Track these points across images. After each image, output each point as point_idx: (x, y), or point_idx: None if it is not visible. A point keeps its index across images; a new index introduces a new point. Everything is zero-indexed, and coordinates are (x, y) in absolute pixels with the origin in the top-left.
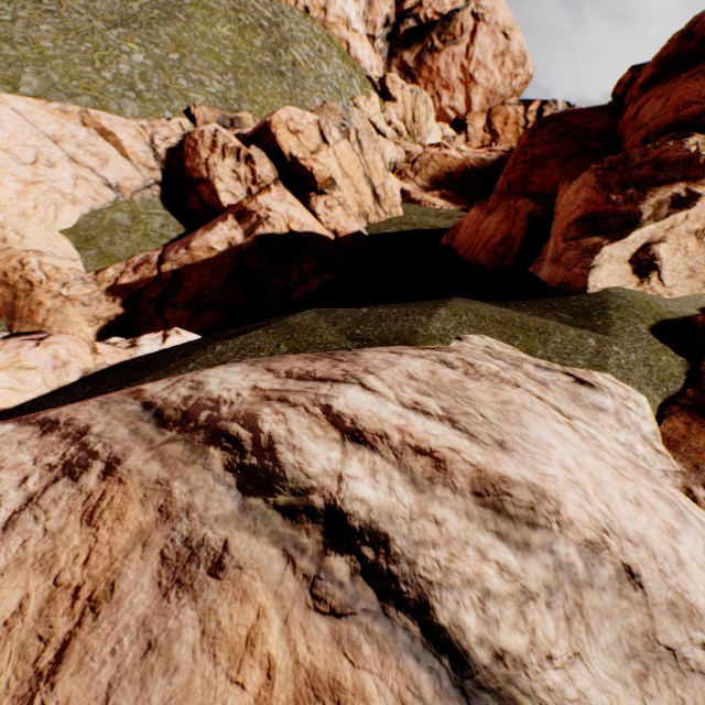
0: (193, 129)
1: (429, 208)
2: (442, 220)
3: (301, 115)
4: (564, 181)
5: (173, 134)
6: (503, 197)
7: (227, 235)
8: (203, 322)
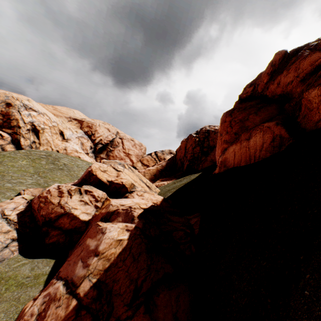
0: (33, 197)
1: (164, 185)
2: (180, 182)
3: (102, 164)
4: (306, 91)
5: (19, 204)
6: (249, 131)
7: (119, 226)
8: (164, 312)
